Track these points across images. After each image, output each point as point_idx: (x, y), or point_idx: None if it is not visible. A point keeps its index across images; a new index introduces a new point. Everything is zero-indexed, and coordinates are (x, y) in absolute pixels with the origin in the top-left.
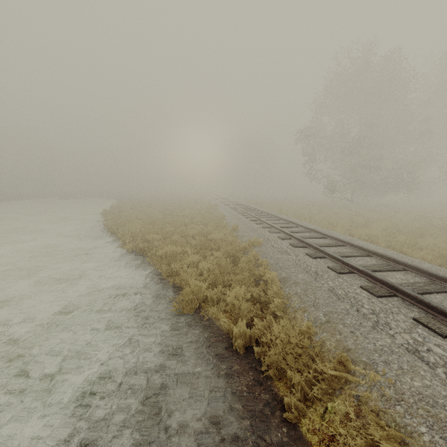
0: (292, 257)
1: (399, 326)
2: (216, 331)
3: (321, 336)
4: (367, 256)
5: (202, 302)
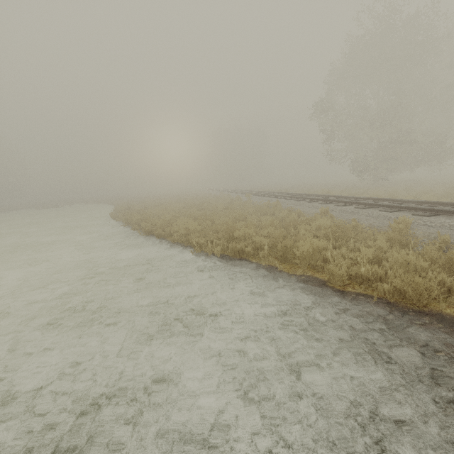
0: None
1: None
2: None
3: None
4: None
5: None
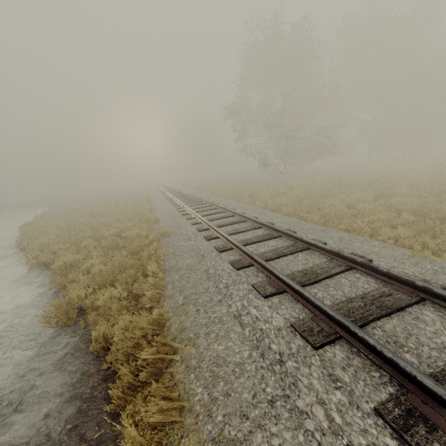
0: (192, 242)
1: (238, 295)
2: (87, 337)
3: (172, 320)
4: (259, 228)
5: (88, 309)
